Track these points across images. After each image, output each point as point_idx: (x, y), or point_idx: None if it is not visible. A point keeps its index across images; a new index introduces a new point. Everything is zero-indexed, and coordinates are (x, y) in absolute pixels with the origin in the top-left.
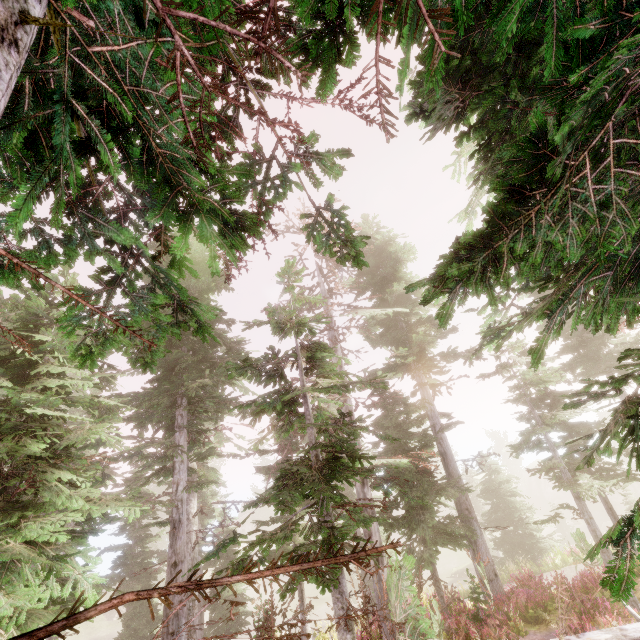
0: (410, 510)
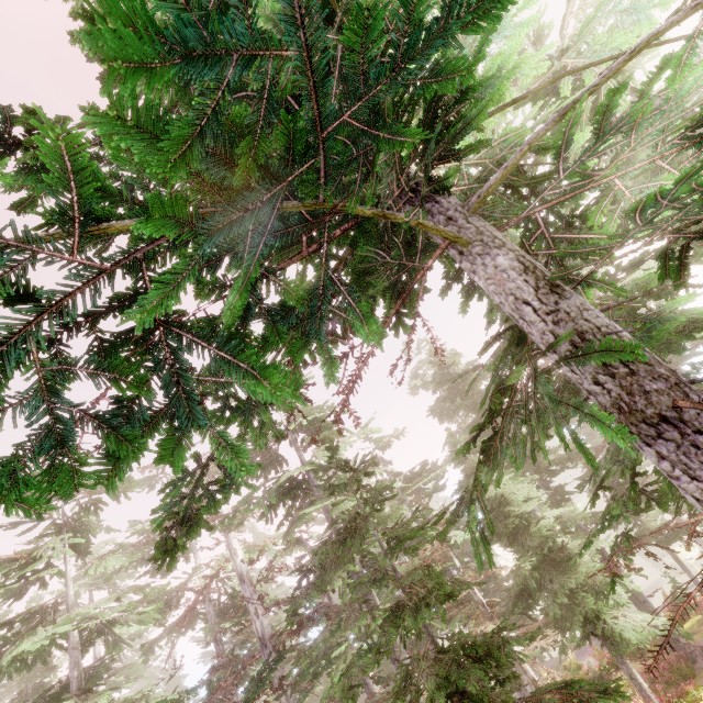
0: None
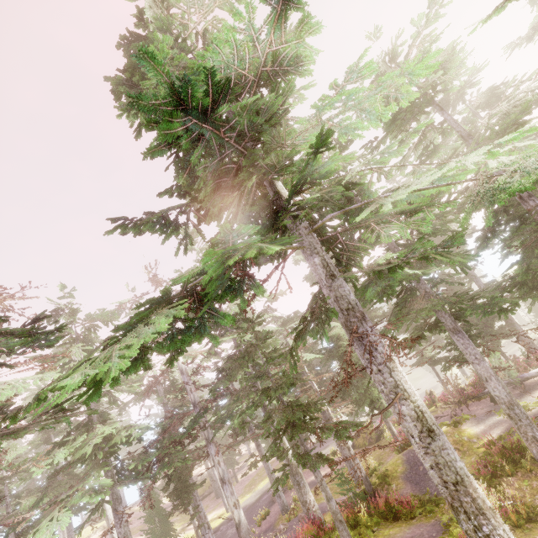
0: (480, 329)
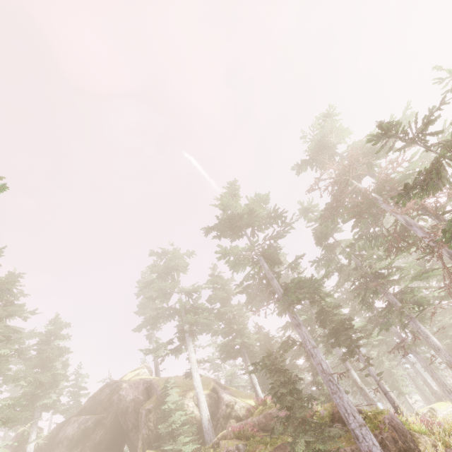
0: None
